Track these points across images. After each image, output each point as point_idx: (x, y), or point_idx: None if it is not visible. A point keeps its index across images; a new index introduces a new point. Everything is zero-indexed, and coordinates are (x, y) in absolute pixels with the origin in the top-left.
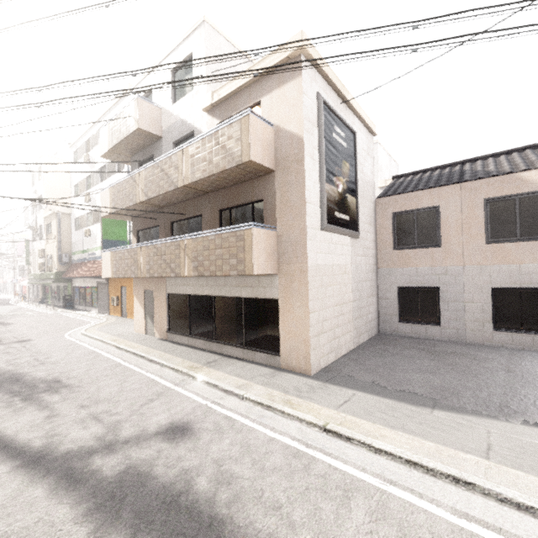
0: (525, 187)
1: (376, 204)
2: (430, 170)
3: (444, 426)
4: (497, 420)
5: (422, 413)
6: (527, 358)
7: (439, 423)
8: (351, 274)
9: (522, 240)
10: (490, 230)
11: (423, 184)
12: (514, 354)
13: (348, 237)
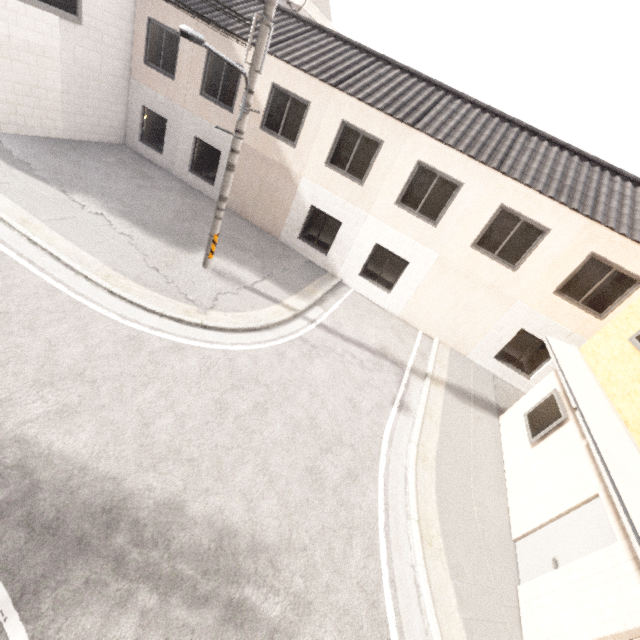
0: (231, 54)
1: None
2: None
3: (1, 174)
4: (47, 185)
5: (4, 168)
6: (182, 192)
7: (2, 172)
8: (62, 63)
9: (218, 104)
10: (206, 84)
11: None
12: (183, 188)
13: (54, 16)
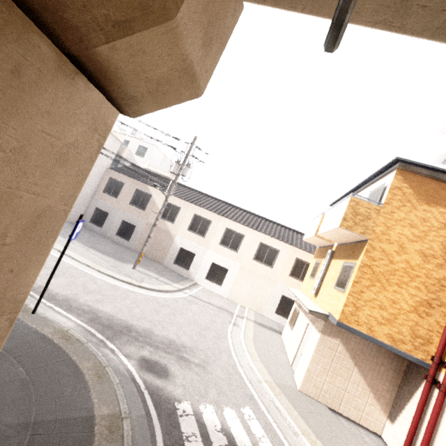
0: (147, 191)
1: (107, 170)
2: (145, 170)
3: None
4: None
5: None
6: (112, 243)
7: None
8: None
9: (137, 208)
10: (133, 200)
11: (128, 173)
12: (112, 242)
13: None
